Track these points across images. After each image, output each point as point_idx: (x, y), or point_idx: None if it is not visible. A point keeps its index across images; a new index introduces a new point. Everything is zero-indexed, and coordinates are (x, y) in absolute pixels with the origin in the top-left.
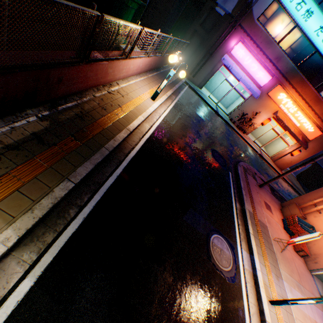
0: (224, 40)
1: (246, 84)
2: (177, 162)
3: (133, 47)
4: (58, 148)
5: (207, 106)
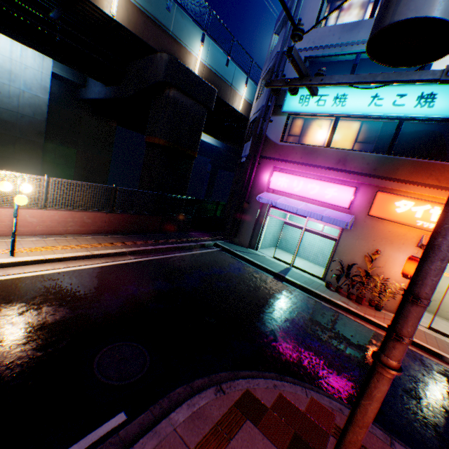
0: (252, 178)
1: (311, 213)
2: None
3: None
4: None
5: (254, 268)
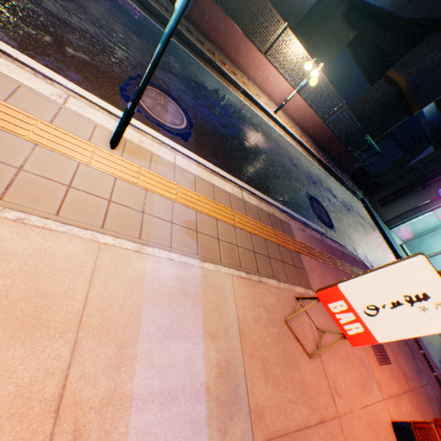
0: None
1: None
2: (237, 113)
3: (273, 45)
4: (156, 1)
5: (382, 238)
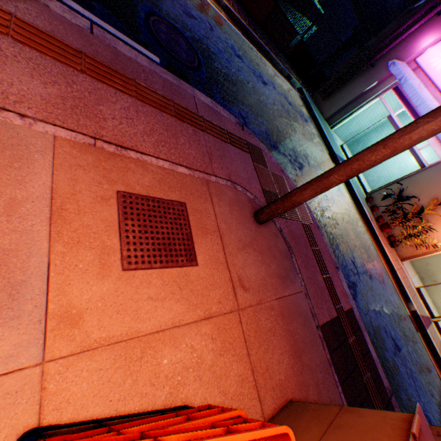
0: (408, 32)
1: None
2: None
3: None
4: None
5: (318, 135)
